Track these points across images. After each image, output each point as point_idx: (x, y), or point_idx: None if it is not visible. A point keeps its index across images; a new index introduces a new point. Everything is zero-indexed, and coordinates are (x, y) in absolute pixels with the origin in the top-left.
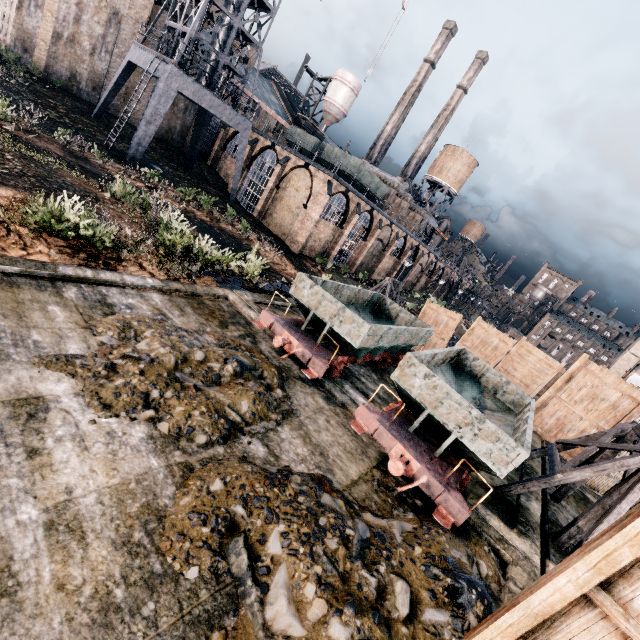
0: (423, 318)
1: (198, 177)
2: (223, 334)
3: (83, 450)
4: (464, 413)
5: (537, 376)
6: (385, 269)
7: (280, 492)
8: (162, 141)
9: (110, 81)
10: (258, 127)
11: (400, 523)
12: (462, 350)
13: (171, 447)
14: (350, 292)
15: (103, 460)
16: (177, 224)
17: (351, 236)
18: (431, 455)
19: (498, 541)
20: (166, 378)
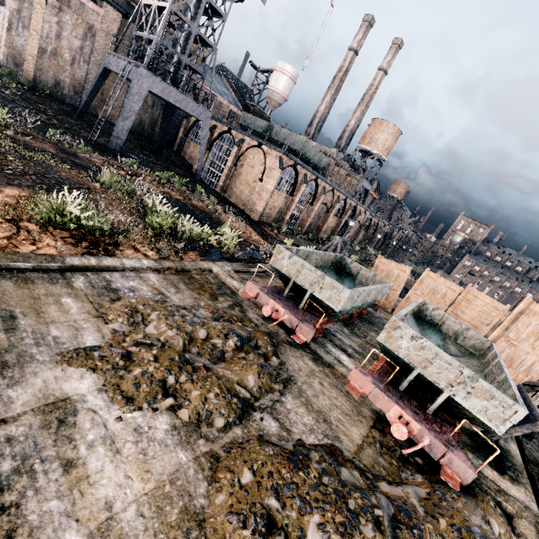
0: (376, 272)
1: (167, 161)
2: (215, 306)
3: (115, 454)
4: (455, 372)
5: (485, 318)
6: (329, 228)
7: (305, 475)
8: (135, 133)
9: (88, 85)
10: (214, 115)
11: (413, 489)
12: (421, 301)
13: (194, 436)
14: (318, 256)
15: (135, 462)
16: (161, 207)
17: (300, 202)
18: (425, 413)
19: (498, 493)
20: (178, 362)
